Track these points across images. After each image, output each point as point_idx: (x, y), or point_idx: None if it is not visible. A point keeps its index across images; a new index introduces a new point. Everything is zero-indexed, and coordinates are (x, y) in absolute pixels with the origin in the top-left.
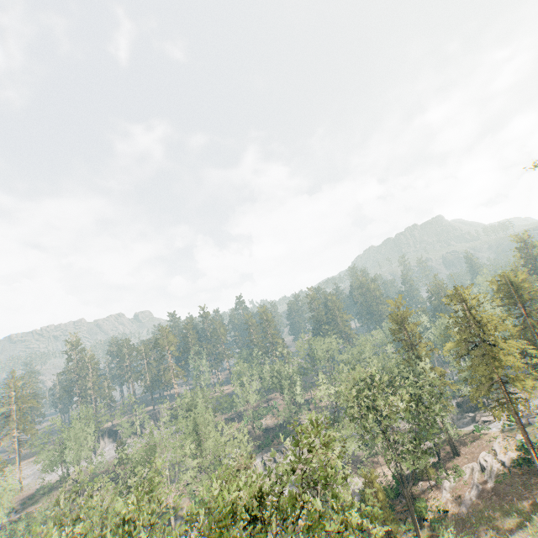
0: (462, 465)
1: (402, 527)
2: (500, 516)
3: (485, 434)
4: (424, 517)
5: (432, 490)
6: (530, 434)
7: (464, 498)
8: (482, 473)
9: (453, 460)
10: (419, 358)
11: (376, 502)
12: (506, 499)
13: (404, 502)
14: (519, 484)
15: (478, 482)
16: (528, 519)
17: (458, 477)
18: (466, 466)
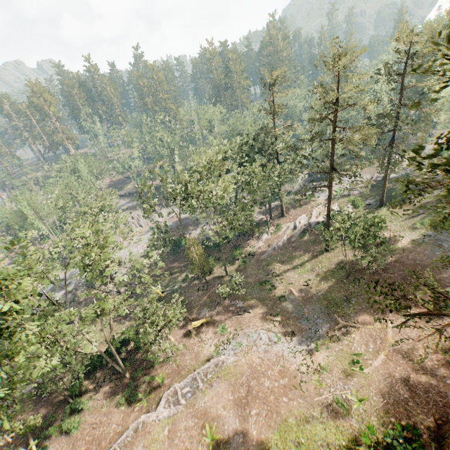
0: (284, 223)
1: (220, 264)
2: (286, 261)
3: (314, 201)
4: (237, 258)
5: (253, 240)
6: (344, 204)
7: (271, 247)
8: (293, 231)
9: (280, 219)
10: (276, 137)
11: (195, 256)
12: (297, 250)
13: (232, 246)
14: (312, 241)
15: (287, 236)
16: (302, 265)
17: (275, 232)
18: (286, 224)
